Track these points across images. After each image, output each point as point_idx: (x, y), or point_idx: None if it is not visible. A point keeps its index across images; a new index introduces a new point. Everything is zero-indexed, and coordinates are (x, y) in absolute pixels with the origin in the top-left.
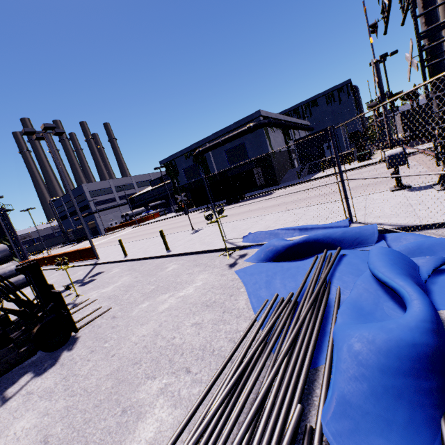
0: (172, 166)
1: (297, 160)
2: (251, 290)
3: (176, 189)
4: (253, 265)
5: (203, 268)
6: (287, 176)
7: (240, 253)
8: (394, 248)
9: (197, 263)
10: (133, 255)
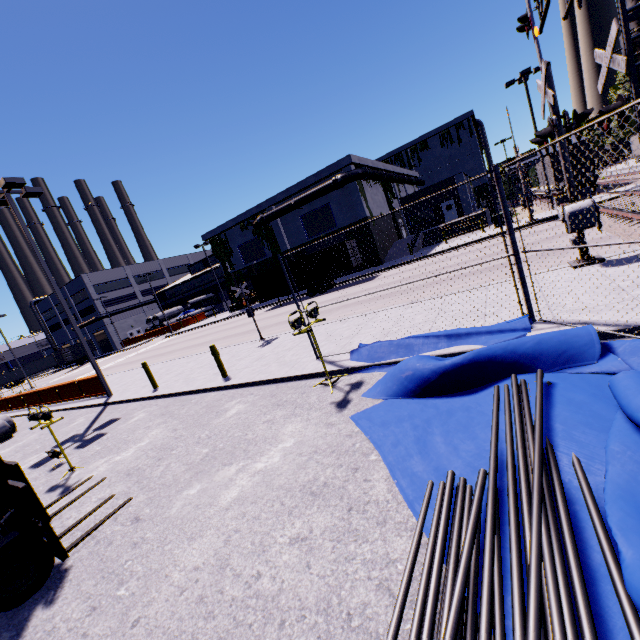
0: (221, 242)
1: (405, 227)
2: (393, 460)
3: (230, 276)
4: (381, 404)
5: (290, 410)
6: (393, 251)
7: (350, 380)
8: (637, 368)
9: (278, 400)
10: (168, 387)
